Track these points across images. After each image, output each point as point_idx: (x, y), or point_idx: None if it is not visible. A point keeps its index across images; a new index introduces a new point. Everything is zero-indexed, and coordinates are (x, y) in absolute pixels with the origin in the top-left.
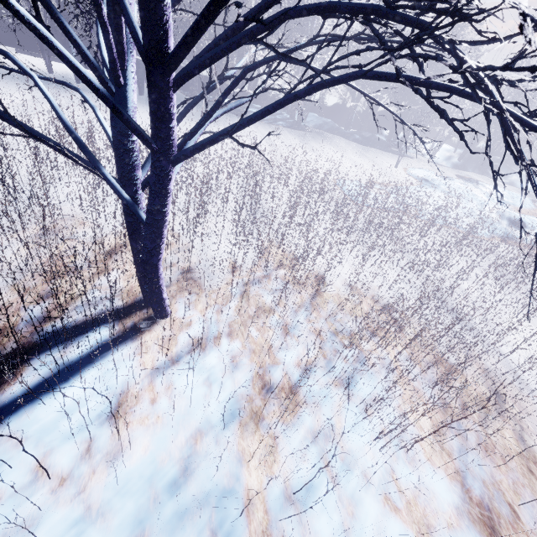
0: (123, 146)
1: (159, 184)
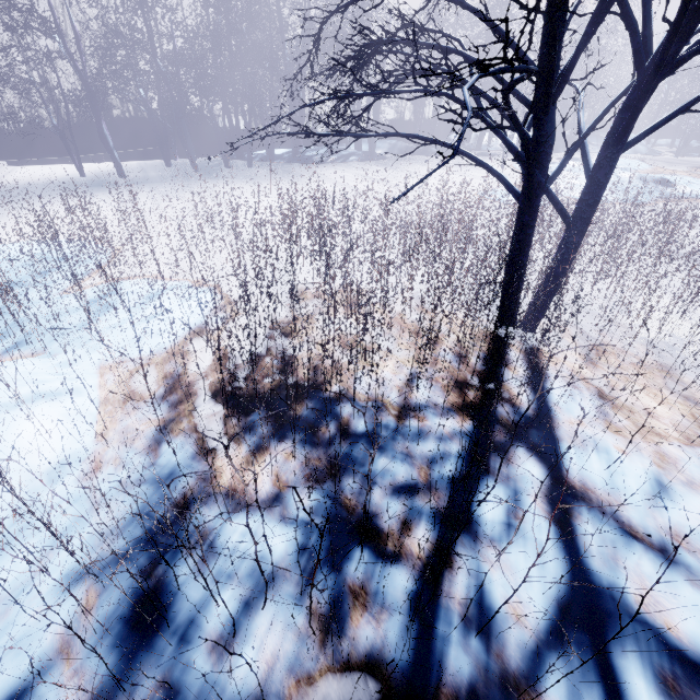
0: (548, 158)
1: (610, 174)
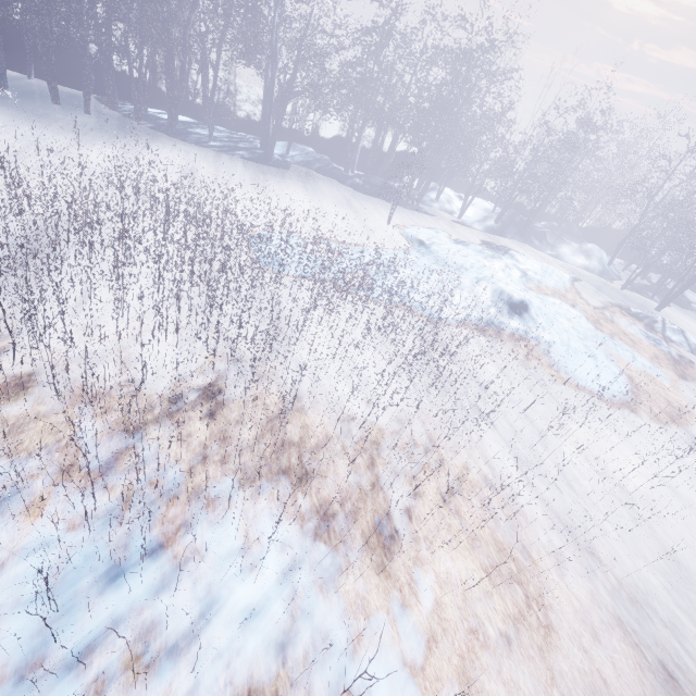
0: None
1: None
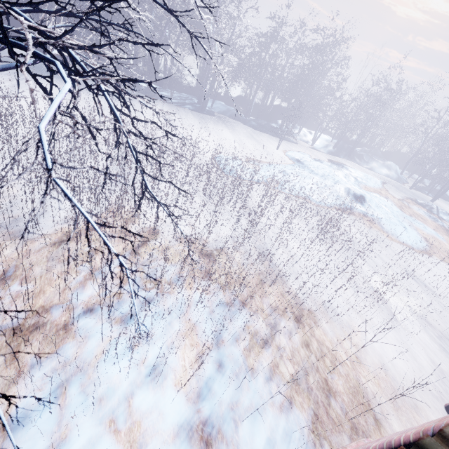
0: None
1: None
